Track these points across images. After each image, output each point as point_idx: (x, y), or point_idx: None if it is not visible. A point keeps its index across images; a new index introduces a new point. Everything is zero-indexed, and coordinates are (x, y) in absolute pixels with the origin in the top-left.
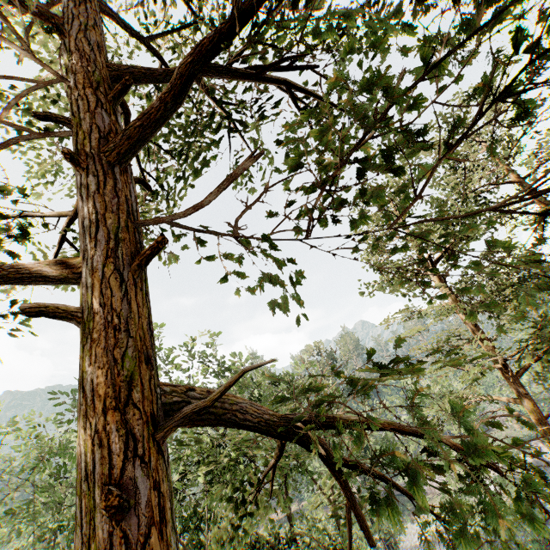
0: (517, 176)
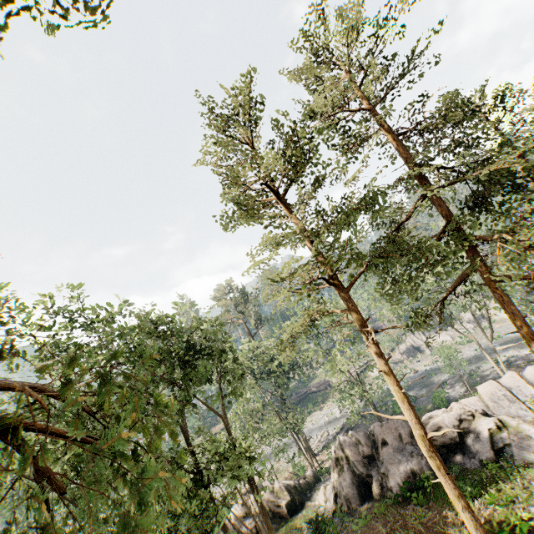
0: (367, 102)
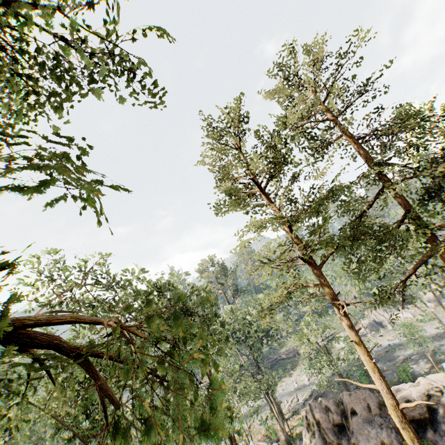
0: (332, 115)
